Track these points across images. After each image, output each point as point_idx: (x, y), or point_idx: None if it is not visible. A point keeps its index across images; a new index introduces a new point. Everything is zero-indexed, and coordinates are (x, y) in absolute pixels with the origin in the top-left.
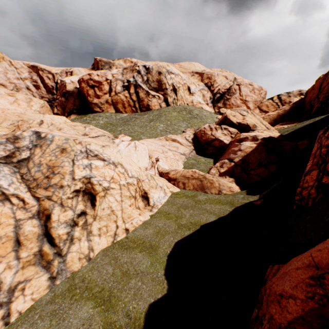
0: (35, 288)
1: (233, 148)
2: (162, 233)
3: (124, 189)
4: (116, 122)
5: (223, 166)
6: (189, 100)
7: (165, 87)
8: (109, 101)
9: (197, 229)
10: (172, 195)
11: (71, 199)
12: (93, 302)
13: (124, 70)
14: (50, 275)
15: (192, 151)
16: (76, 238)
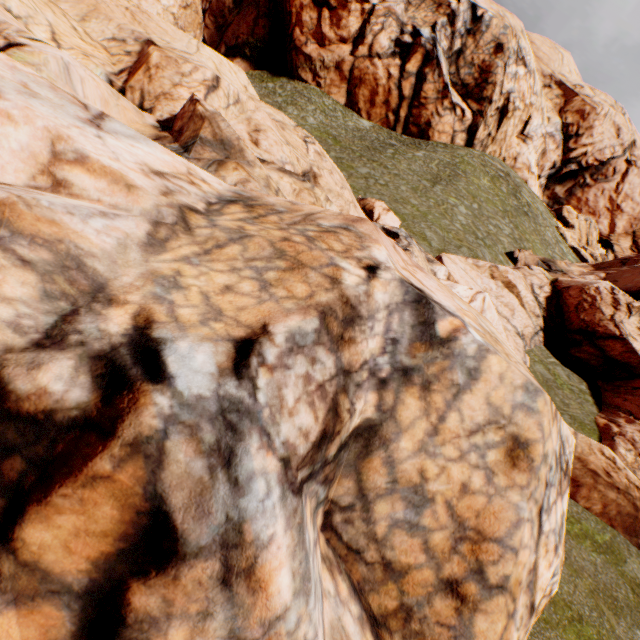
0: None
1: None
2: None
3: None
4: (348, 140)
5: None
6: (513, 152)
7: (489, 95)
8: (344, 67)
9: None
10: None
11: None
12: None
13: None
14: None
15: (537, 332)
16: None
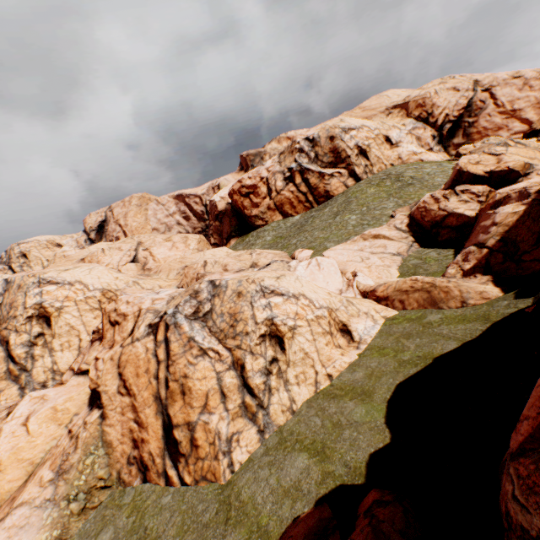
0: (247, 440)
1: (483, 223)
2: (377, 374)
3: (313, 325)
4: (288, 232)
5: (468, 258)
6: (393, 157)
7: (345, 155)
8: (271, 206)
9: (427, 363)
10: (386, 322)
11: (259, 345)
12: (307, 453)
13: (280, 156)
14: (258, 428)
15: (411, 245)
16: (273, 388)
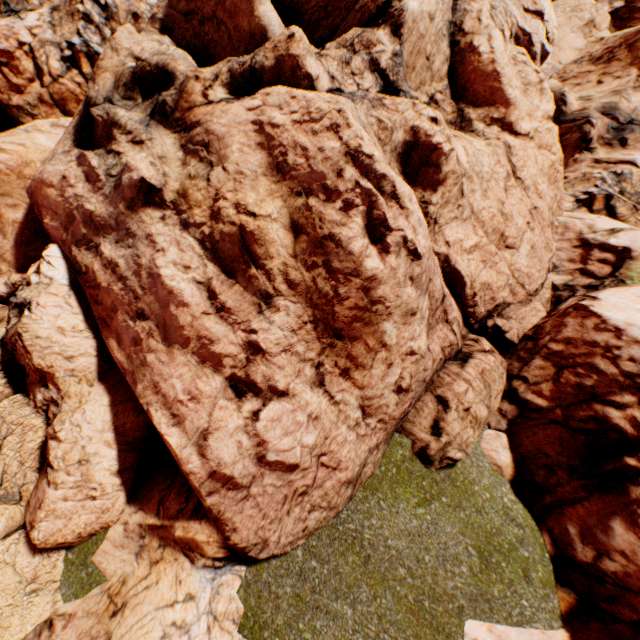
0: None
1: None
2: None
3: None
4: None
5: None
6: None
7: None
8: (46, 99)
9: None
10: None
11: None
12: None
13: (53, 13)
14: None
15: None
16: None
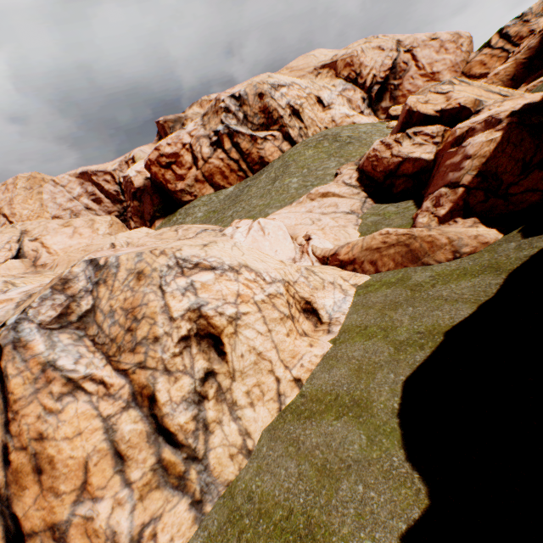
0: (172, 528)
1: (449, 161)
2: (367, 369)
3: (265, 309)
4: (222, 206)
5: (440, 203)
6: (327, 119)
7: (277, 116)
8: (199, 178)
9: (438, 342)
10: (358, 291)
11: (180, 356)
12: None
13: (203, 118)
14: (191, 498)
15: (364, 201)
16: (212, 422)
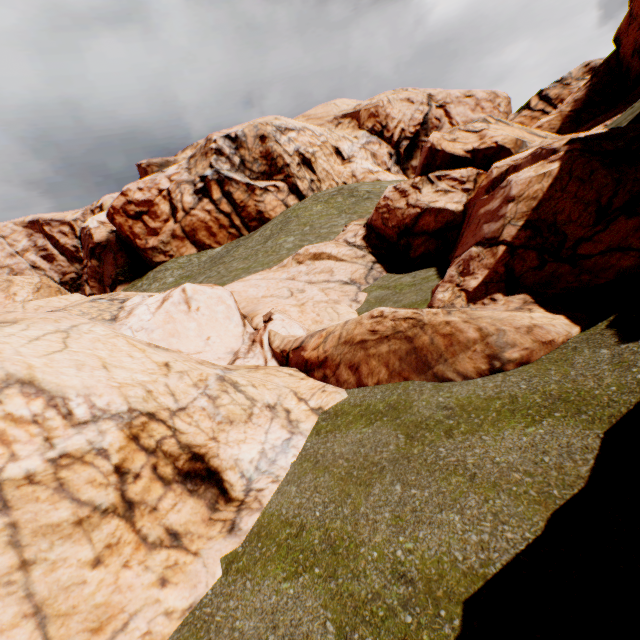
0: None
1: (483, 209)
2: None
3: (29, 500)
4: (199, 269)
5: (470, 269)
6: (347, 174)
7: (283, 163)
8: (177, 233)
9: (445, 639)
10: (320, 424)
11: None
12: None
13: (190, 160)
14: None
15: (371, 267)
16: None
